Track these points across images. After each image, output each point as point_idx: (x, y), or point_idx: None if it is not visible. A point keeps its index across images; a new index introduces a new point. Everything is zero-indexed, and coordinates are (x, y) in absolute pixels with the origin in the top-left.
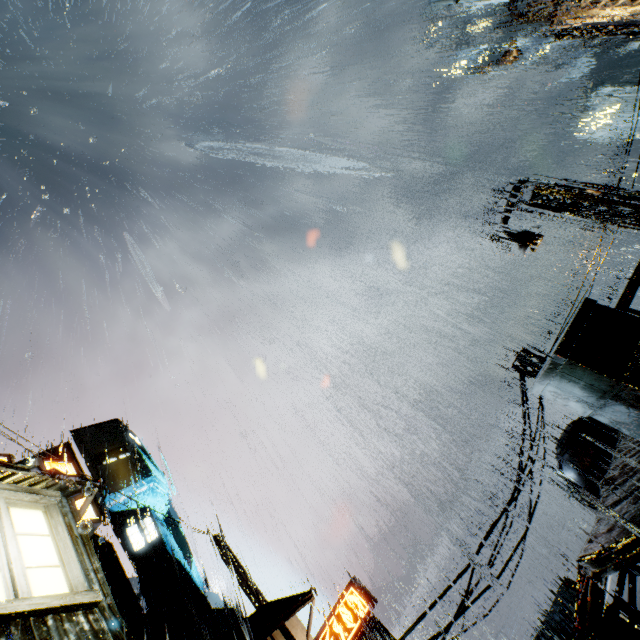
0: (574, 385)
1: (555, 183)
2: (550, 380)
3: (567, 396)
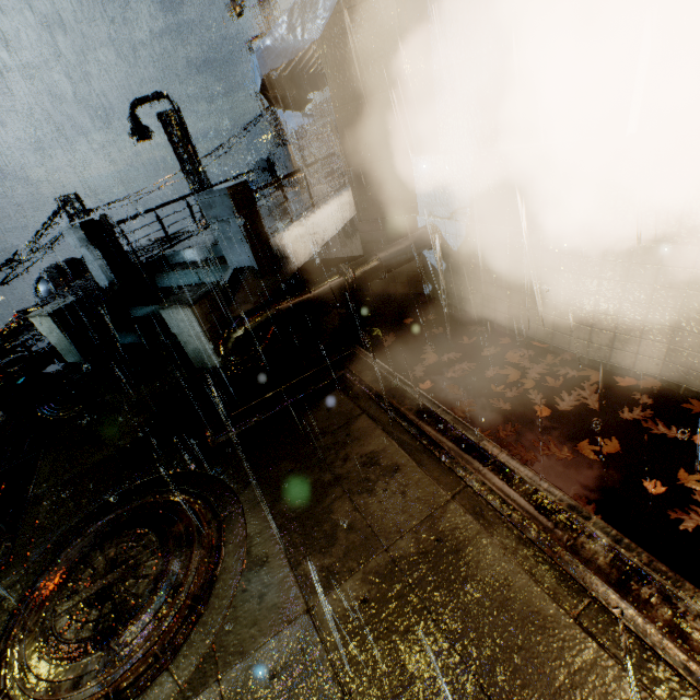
0: (77, 237)
1: (181, 122)
2: (70, 230)
3: (72, 238)
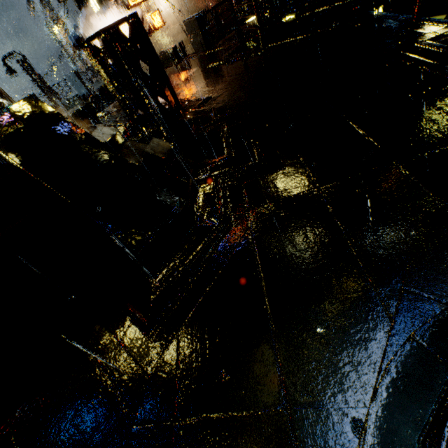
0: None
1: (28, 62)
2: None
3: None
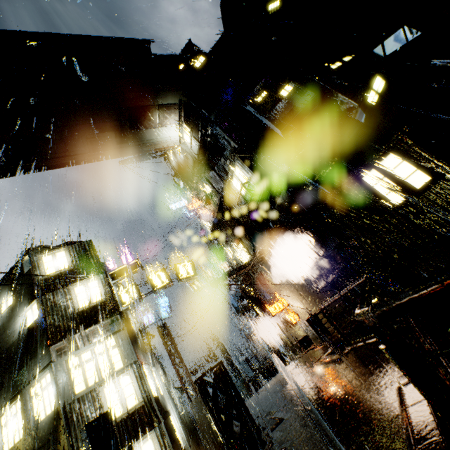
0: None
1: (227, 350)
2: None
3: None
